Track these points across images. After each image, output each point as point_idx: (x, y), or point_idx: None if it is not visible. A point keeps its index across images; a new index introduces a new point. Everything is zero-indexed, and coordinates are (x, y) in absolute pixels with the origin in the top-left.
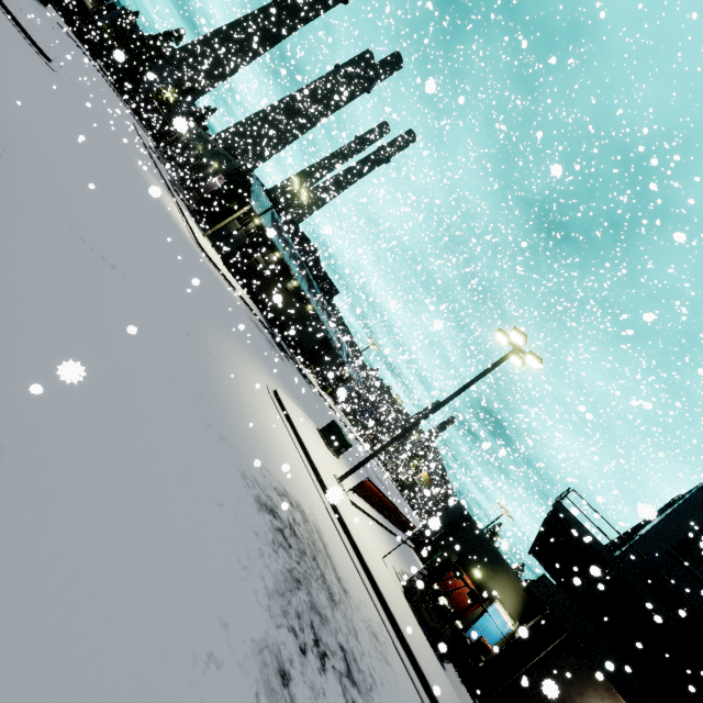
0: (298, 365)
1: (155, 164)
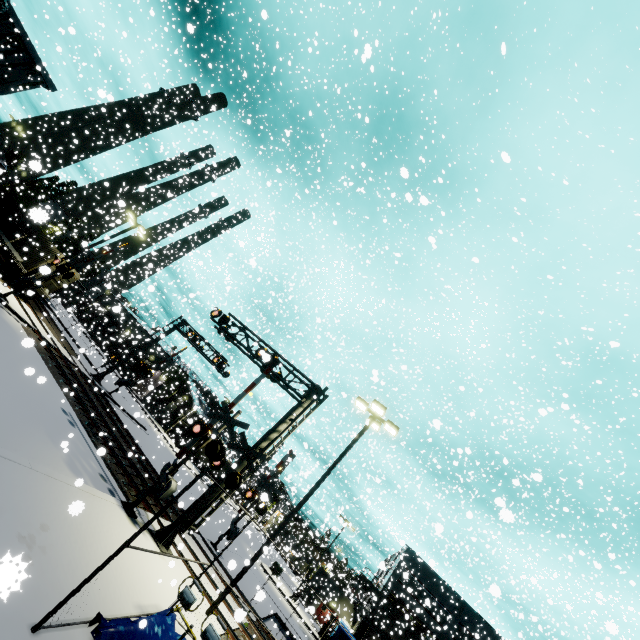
0: None
1: (114, 371)
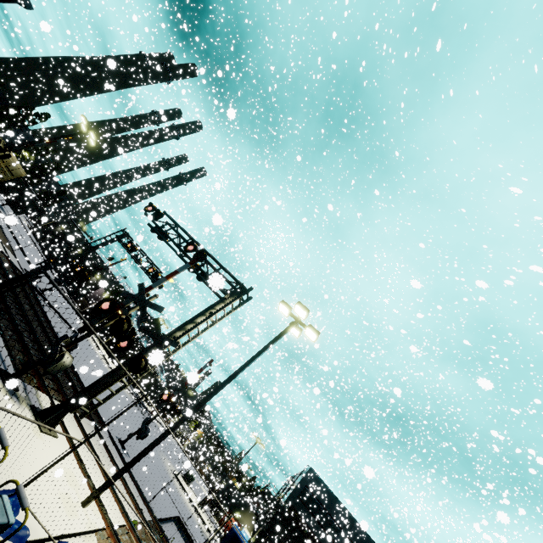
0: (144, 405)
1: None
